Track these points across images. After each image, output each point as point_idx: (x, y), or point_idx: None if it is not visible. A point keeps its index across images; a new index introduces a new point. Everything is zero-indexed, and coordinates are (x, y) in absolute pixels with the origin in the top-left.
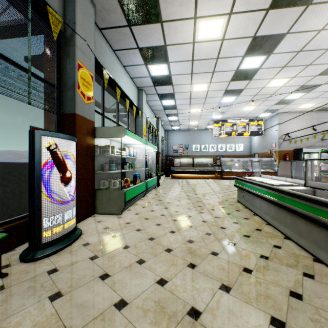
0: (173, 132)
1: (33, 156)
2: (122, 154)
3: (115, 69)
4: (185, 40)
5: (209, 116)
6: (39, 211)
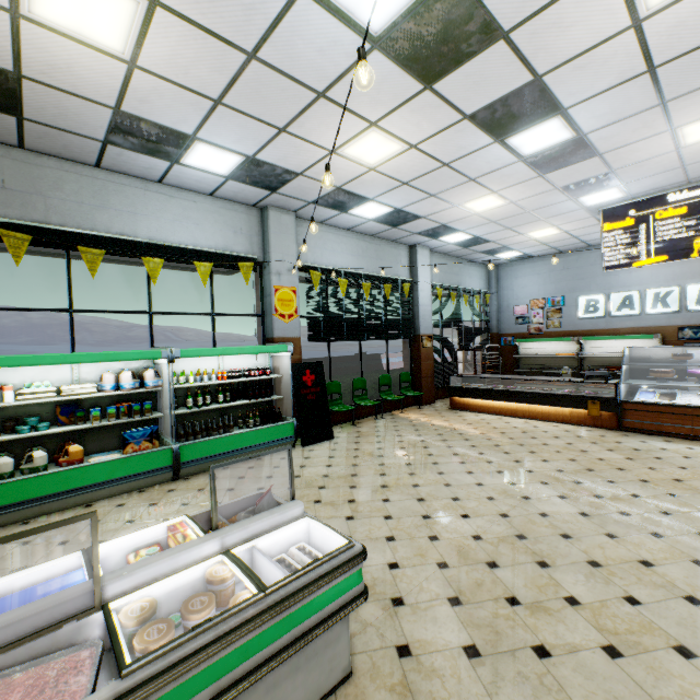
0: (515, 266)
1: None
2: (75, 391)
3: (114, 204)
4: (113, 74)
5: (567, 204)
6: None
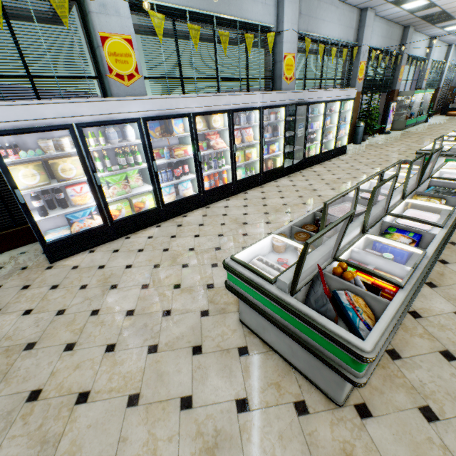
0: None
1: (388, 109)
2: (407, 102)
3: (415, 44)
4: None
5: None
6: (386, 123)
